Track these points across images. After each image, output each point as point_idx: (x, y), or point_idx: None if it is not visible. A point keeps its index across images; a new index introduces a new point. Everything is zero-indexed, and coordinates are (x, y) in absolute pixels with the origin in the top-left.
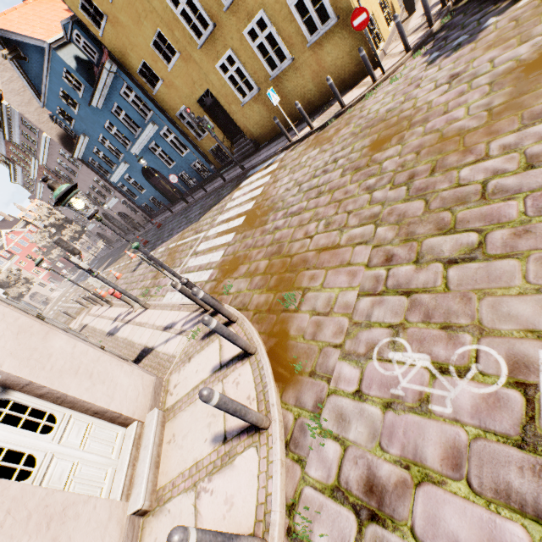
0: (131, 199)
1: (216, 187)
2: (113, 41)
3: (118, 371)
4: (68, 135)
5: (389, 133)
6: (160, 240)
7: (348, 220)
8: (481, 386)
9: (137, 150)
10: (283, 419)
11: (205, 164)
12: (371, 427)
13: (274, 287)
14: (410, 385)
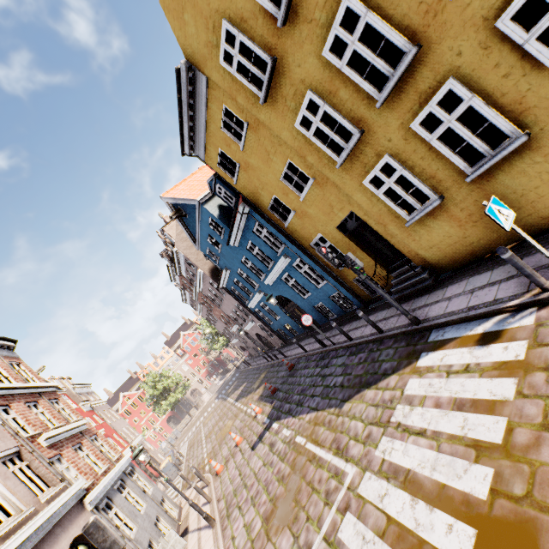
0: (267, 323)
1: (366, 338)
2: (246, 184)
3: None
4: (217, 268)
5: None
6: (288, 401)
7: None
8: None
9: (270, 281)
10: None
11: (348, 296)
12: None
13: None
14: None
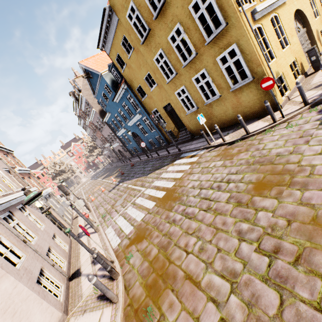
0: (125, 145)
1: (163, 155)
2: (127, 75)
3: (37, 308)
4: (103, 110)
5: (272, 180)
6: (128, 176)
7: (215, 259)
8: None
9: (130, 124)
10: None
11: (162, 138)
12: None
13: (149, 287)
14: None
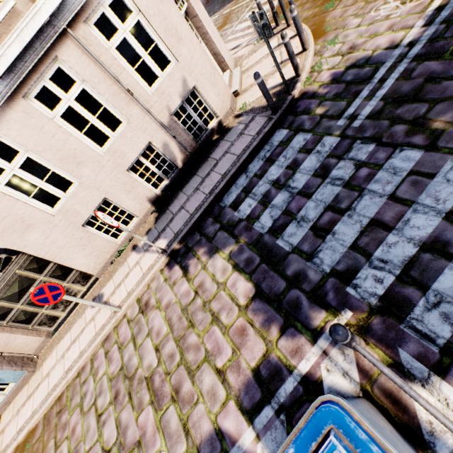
0: None
1: None
2: None
3: (222, 43)
4: None
5: None
6: (211, 12)
7: None
8: (416, 3)
9: None
10: (314, 49)
11: None
12: (359, 33)
13: (320, 5)
14: (385, 14)
